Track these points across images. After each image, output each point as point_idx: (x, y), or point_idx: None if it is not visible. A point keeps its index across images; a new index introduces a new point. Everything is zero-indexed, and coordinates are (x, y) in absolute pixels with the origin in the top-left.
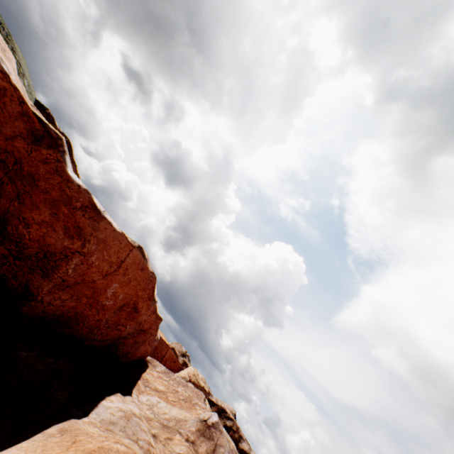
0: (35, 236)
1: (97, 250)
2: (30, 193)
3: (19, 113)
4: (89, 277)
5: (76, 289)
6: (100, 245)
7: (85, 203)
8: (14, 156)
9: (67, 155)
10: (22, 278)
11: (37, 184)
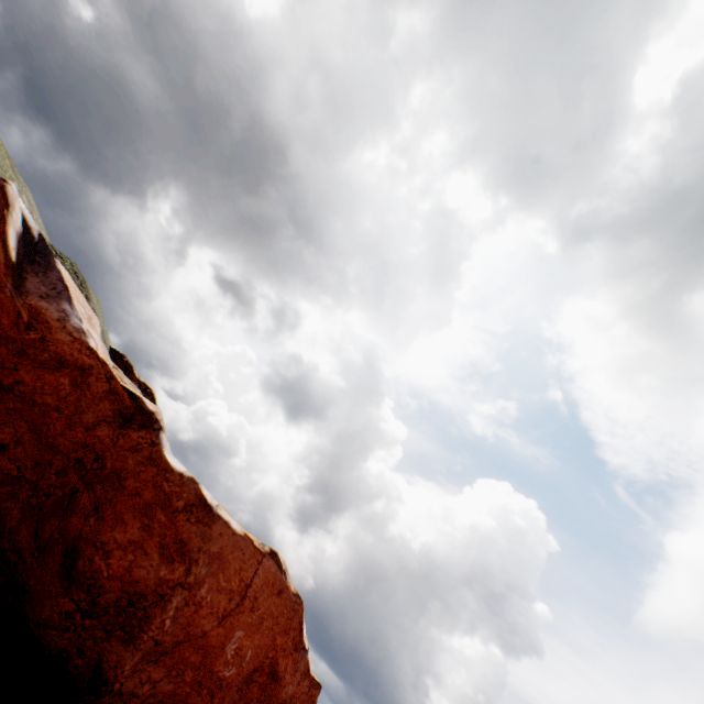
0: (117, 570)
1: (209, 574)
2: (113, 500)
3: (106, 391)
4: (197, 627)
5: (175, 656)
6: (213, 563)
7: (190, 500)
8: (95, 449)
9: (165, 432)
10: (92, 651)
11: (123, 485)
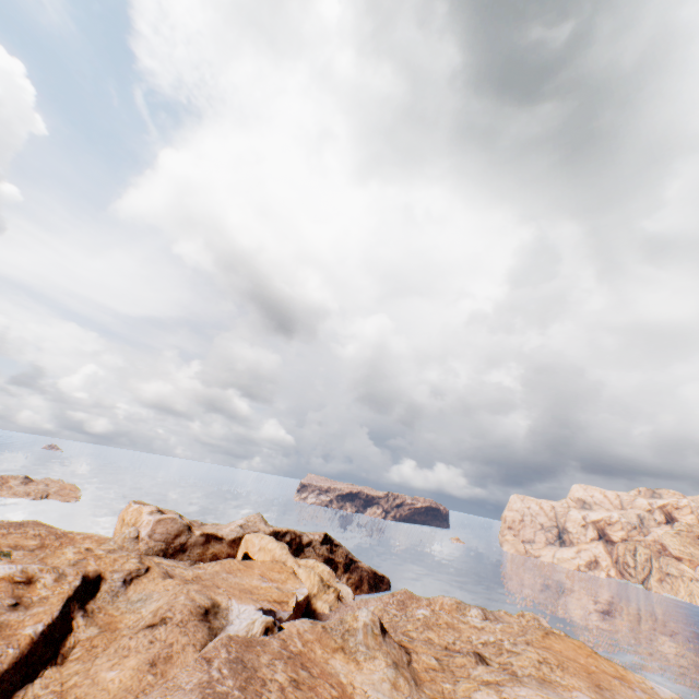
0: None
1: None
2: None
3: None
4: None
5: None
6: None
7: None
8: None
9: None
10: None
11: None
